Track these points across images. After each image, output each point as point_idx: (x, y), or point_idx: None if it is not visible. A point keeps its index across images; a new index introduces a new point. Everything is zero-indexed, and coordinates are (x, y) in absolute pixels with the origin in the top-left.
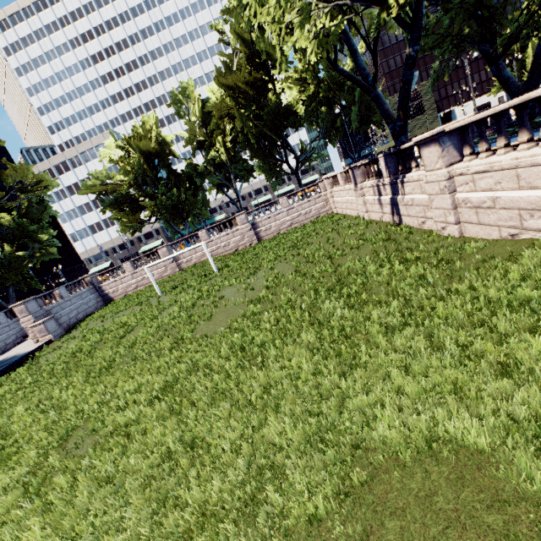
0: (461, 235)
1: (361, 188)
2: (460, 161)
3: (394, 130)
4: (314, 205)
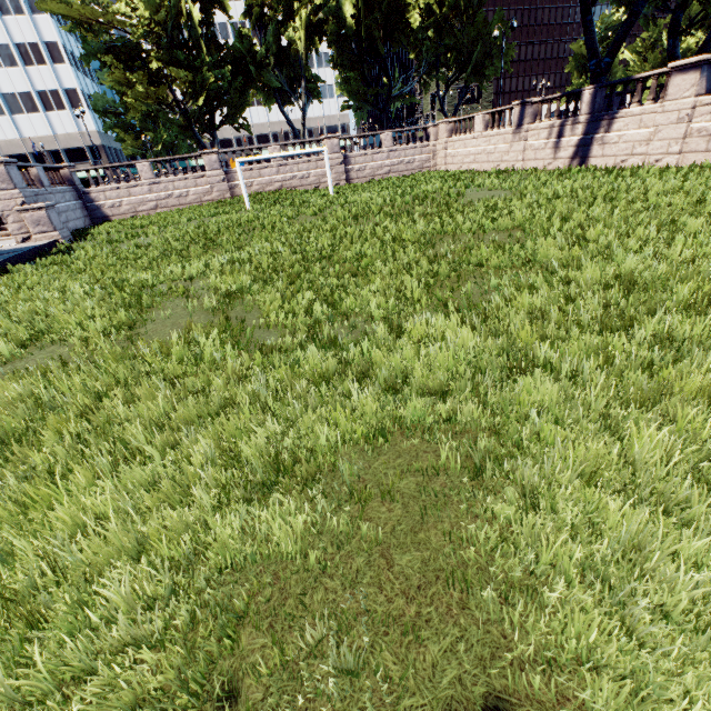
0: (676, 166)
1: (527, 131)
2: (703, 95)
3: (596, 67)
4: (419, 155)
